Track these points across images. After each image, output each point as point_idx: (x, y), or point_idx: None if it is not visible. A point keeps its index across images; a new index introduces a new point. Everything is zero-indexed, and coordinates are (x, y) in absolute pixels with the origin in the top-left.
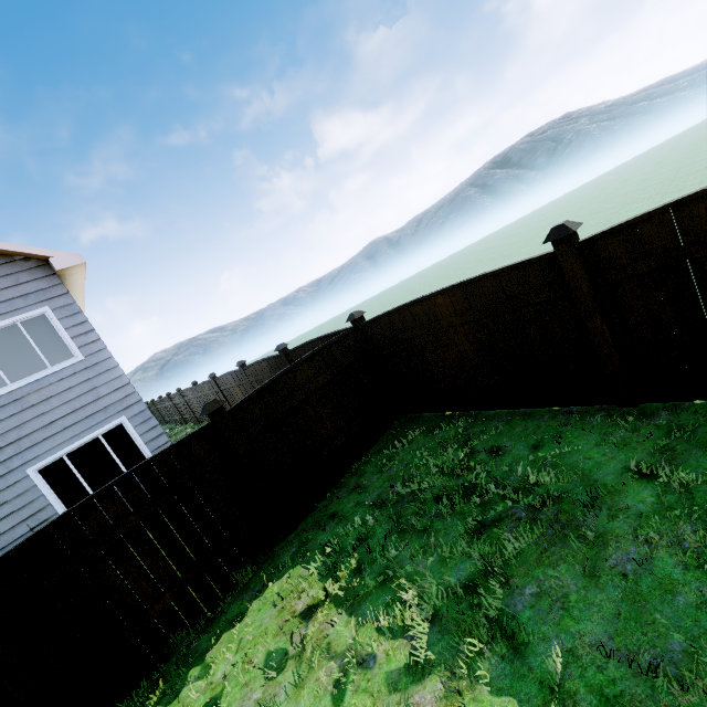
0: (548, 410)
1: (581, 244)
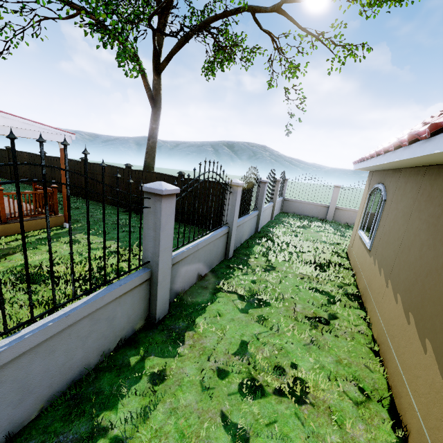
0: (3, 179)
1: (9, 150)
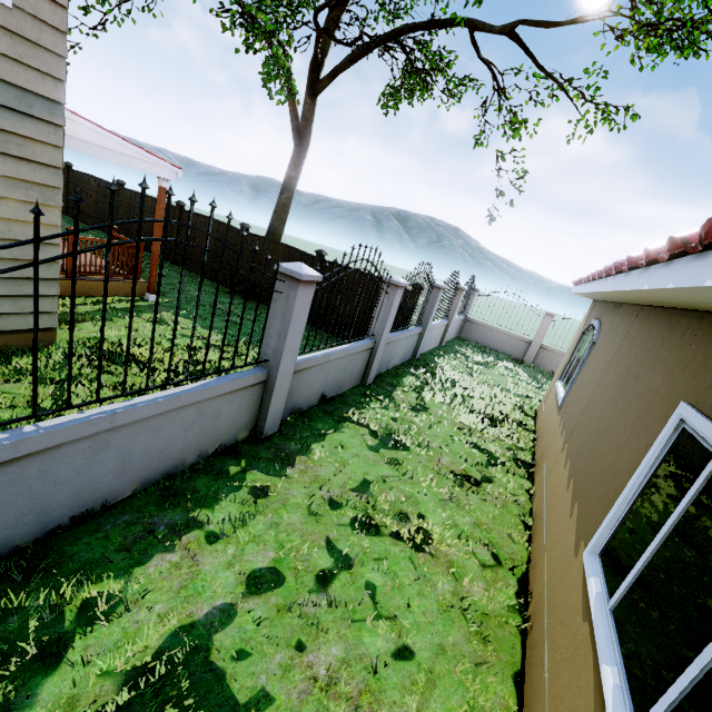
0: None
1: (69, 169)
